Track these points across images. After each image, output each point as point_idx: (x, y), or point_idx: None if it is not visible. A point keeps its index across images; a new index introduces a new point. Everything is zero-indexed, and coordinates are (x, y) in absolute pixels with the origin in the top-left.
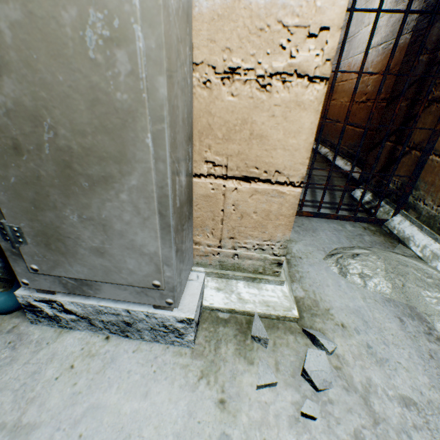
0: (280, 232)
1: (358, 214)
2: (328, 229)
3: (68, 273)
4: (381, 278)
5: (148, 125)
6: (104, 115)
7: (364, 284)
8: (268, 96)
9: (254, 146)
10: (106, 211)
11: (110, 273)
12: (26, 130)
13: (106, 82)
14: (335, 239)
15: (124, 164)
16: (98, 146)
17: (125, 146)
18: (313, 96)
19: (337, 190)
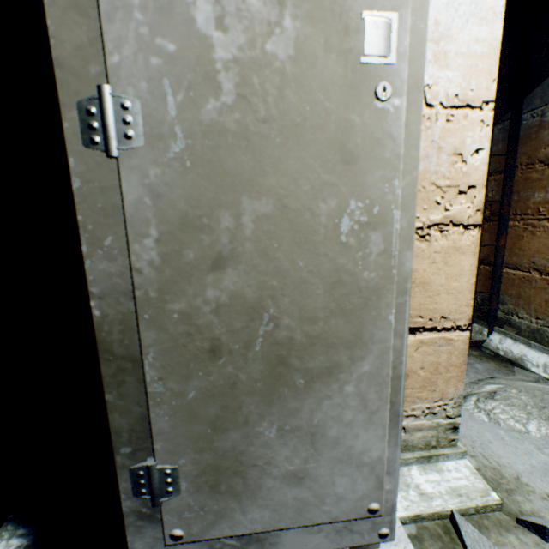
0: (452, 385)
1: None
2: None
3: (235, 527)
4: (539, 415)
5: (394, 300)
6: (344, 296)
7: (525, 429)
8: (427, 245)
9: (416, 294)
10: (320, 413)
11: (305, 508)
12: (236, 326)
13: (353, 263)
14: None
15: (357, 348)
16: (328, 332)
17: (362, 327)
18: (469, 241)
19: None
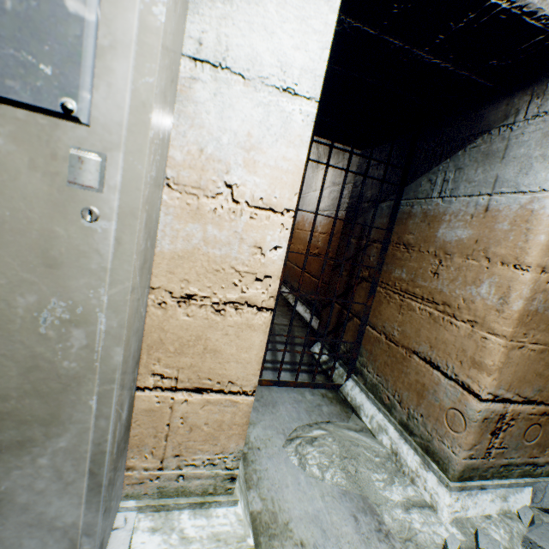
0: (234, 441)
1: (317, 376)
2: (289, 400)
3: None
4: (338, 465)
5: (96, 388)
6: (42, 380)
7: (322, 476)
8: (223, 318)
9: (207, 359)
10: (9, 481)
11: None
12: None
13: (53, 352)
14: (296, 414)
15: (55, 426)
16: (23, 409)
17: (61, 408)
18: (262, 321)
19: (298, 345)
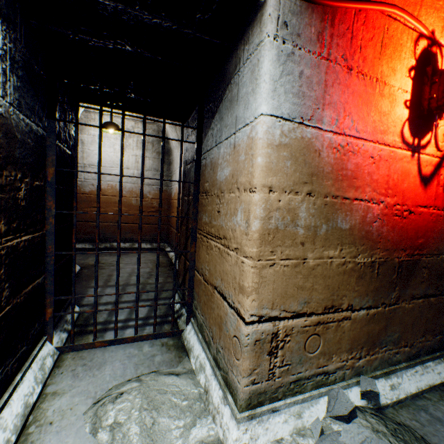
0: None
1: (167, 326)
2: (121, 357)
3: None
4: (133, 421)
5: None
6: None
7: (112, 440)
8: None
9: None
10: None
11: None
12: None
13: None
14: (121, 371)
15: None
16: None
17: None
18: None
19: (162, 299)
